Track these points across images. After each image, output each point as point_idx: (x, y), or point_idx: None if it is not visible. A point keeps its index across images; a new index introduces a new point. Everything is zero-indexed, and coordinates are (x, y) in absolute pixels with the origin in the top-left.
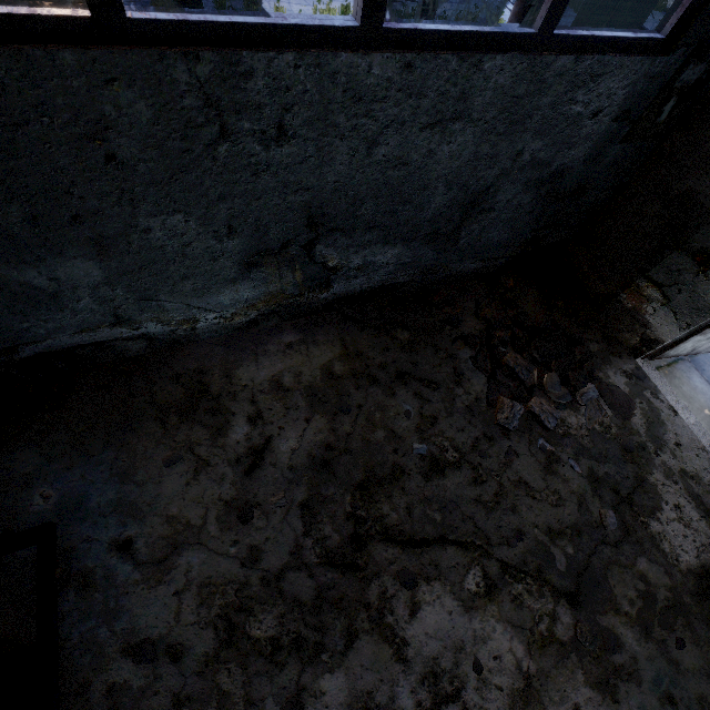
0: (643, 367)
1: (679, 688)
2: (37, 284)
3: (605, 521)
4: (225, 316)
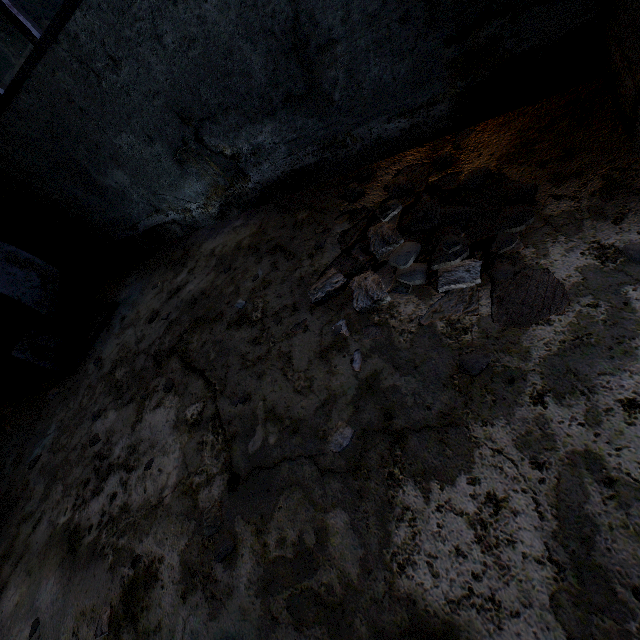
0: None
1: None
2: (115, 187)
3: (331, 436)
4: (202, 207)
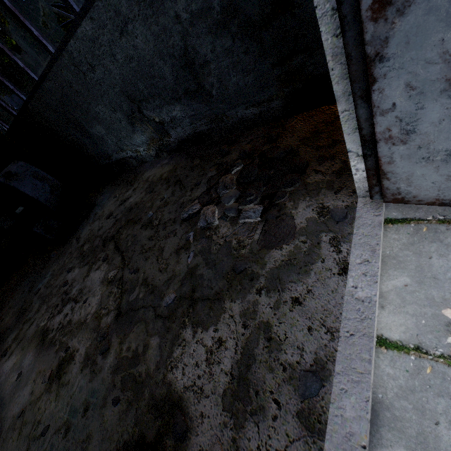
0: (360, 208)
1: (92, 413)
2: (97, 134)
3: (165, 297)
4: (146, 150)
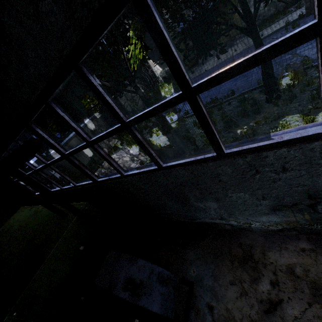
0: None
1: None
2: (200, 206)
3: None
4: (264, 225)
